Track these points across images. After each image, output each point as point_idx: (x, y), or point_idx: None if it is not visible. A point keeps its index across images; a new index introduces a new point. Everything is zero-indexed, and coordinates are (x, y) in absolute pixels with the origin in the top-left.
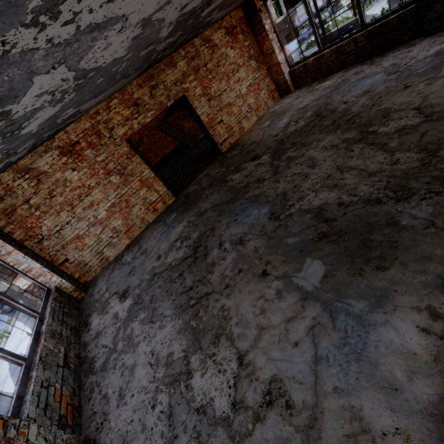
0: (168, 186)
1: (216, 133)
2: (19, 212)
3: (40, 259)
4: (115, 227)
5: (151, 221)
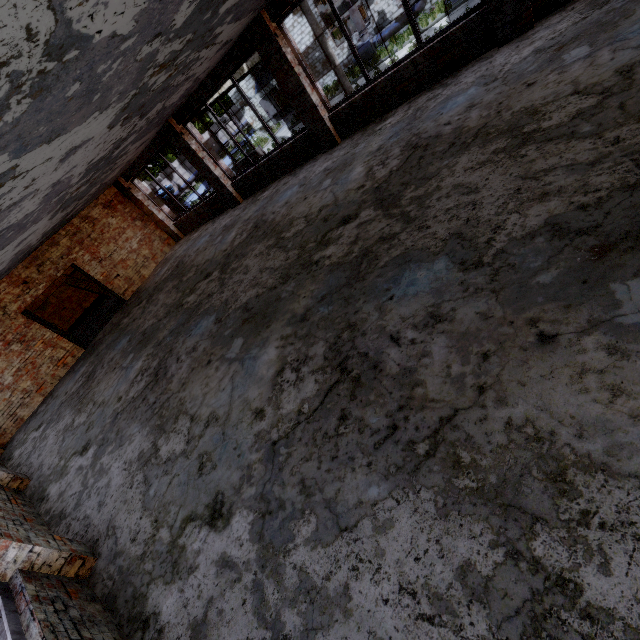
0: (78, 342)
1: (115, 286)
2: None
3: None
4: (25, 389)
5: (63, 375)
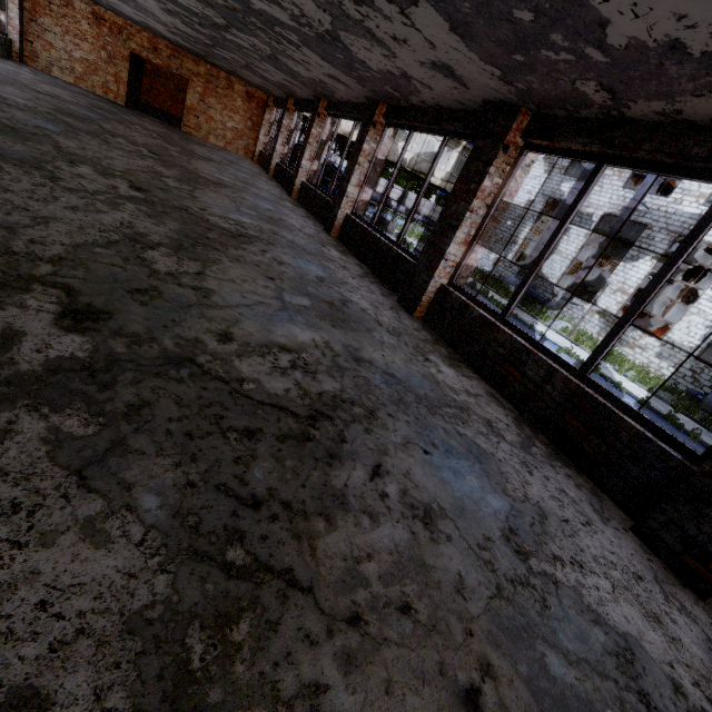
0: (134, 102)
1: (188, 117)
2: (41, 1)
3: (22, 24)
4: (75, 68)
5: (97, 94)
